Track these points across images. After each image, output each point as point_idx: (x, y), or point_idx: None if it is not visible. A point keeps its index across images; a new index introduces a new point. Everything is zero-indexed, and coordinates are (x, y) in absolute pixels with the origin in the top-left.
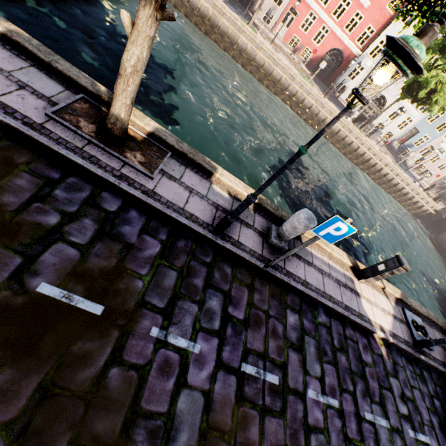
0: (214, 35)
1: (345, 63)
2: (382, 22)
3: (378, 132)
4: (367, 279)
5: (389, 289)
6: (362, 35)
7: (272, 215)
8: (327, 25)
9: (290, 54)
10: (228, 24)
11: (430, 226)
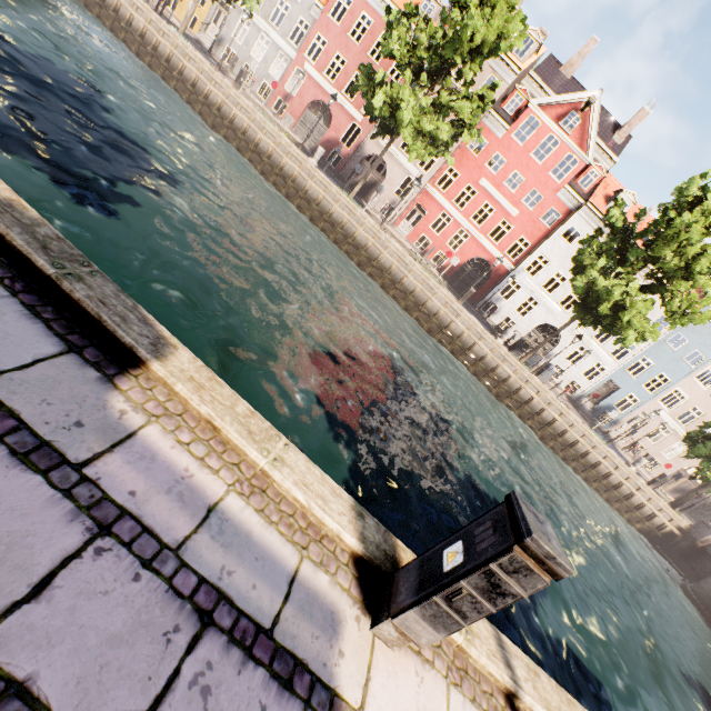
0: (299, 200)
1: (494, 277)
2: (538, 235)
3: (550, 369)
4: (400, 621)
5: (538, 702)
6: (516, 253)
7: (28, 264)
8: (466, 229)
9: (416, 253)
10: (318, 188)
11: (678, 561)
